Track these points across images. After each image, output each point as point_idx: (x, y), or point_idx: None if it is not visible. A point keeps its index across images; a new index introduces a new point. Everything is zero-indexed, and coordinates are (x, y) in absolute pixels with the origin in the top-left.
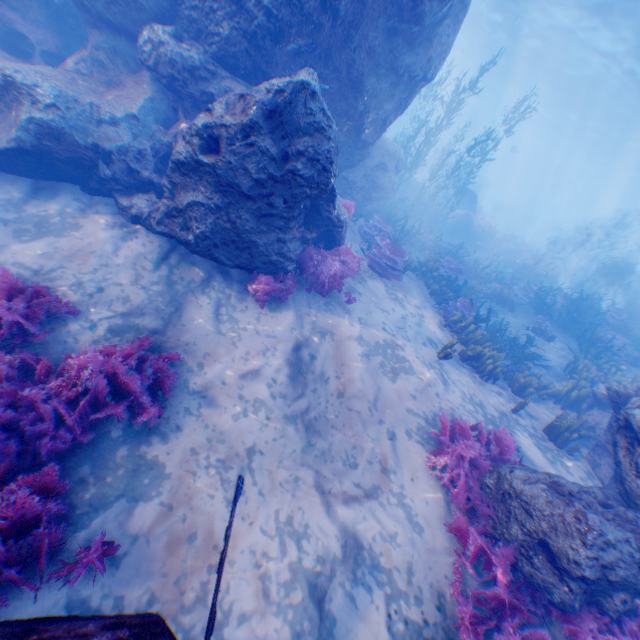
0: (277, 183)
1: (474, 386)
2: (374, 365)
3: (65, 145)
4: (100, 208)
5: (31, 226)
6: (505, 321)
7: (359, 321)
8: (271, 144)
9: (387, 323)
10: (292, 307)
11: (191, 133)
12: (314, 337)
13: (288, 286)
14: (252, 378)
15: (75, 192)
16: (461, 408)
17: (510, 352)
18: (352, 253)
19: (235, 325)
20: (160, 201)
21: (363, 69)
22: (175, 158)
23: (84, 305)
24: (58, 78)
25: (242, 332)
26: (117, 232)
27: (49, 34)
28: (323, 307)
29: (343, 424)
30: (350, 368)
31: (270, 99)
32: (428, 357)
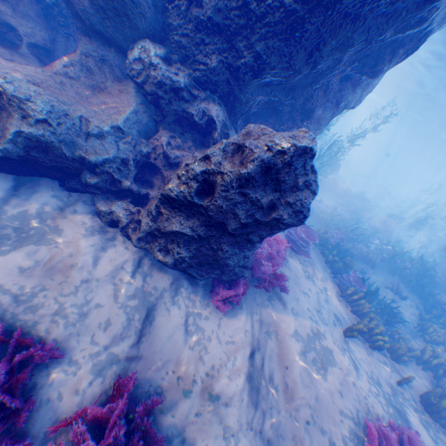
0: (260, 225)
1: (370, 361)
2: (309, 362)
3: (52, 155)
4: (78, 207)
5: (10, 230)
6: (371, 280)
7: (292, 311)
8: (263, 196)
9: (309, 307)
10: (244, 306)
11: (187, 175)
12: (263, 338)
13: (243, 289)
14: (220, 400)
15: (54, 187)
16: (370, 394)
17: (381, 313)
18: (280, 240)
19: (201, 335)
20: (139, 214)
21: (317, 103)
22: (166, 193)
23: (66, 339)
24: (47, 82)
25: (207, 342)
26: (95, 238)
27: (36, 26)
28: (266, 301)
29: (296, 441)
30: (293, 370)
31: (273, 160)
32: (339, 338)
